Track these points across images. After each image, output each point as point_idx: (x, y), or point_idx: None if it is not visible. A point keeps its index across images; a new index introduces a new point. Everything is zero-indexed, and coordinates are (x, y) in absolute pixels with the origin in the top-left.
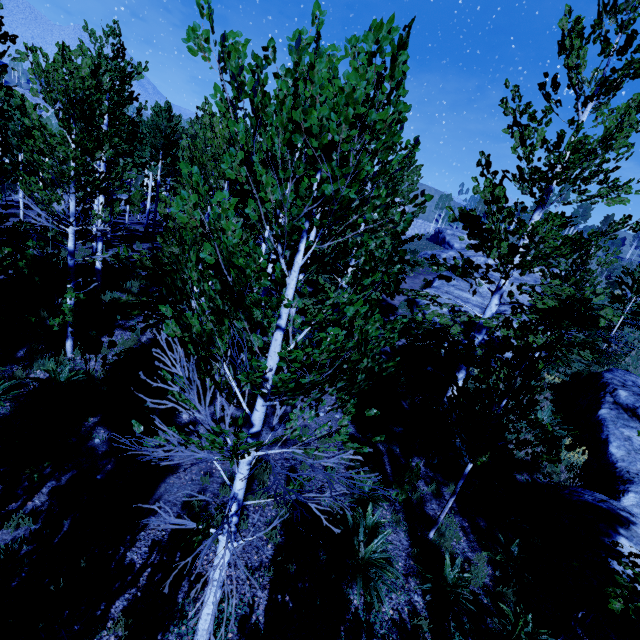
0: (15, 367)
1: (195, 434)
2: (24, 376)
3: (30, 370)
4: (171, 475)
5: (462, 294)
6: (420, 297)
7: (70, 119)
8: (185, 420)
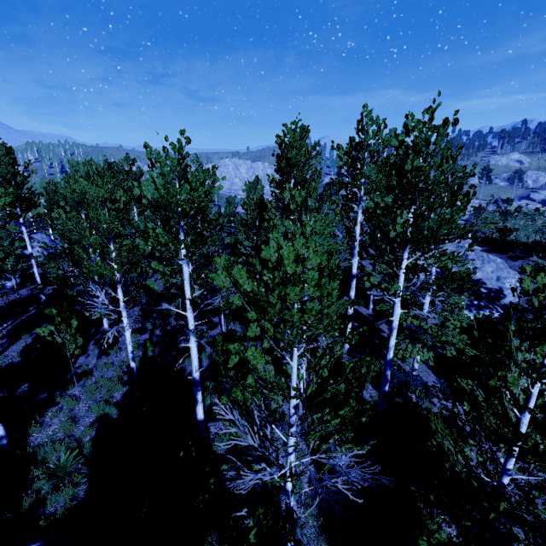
0: None
1: None
2: None
3: None
4: None
5: None
6: None
7: None
8: None
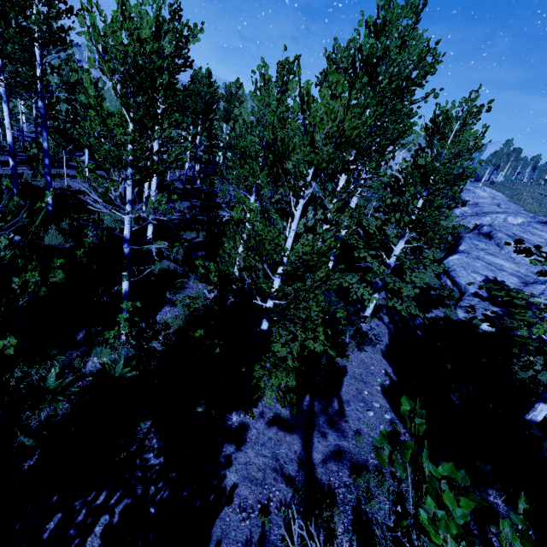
0: (74, 354)
1: (246, 443)
2: (82, 366)
3: (88, 357)
4: (226, 507)
5: (494, 260)
6: (517, 300)
7: (128, 92)
8: (235, 423)
